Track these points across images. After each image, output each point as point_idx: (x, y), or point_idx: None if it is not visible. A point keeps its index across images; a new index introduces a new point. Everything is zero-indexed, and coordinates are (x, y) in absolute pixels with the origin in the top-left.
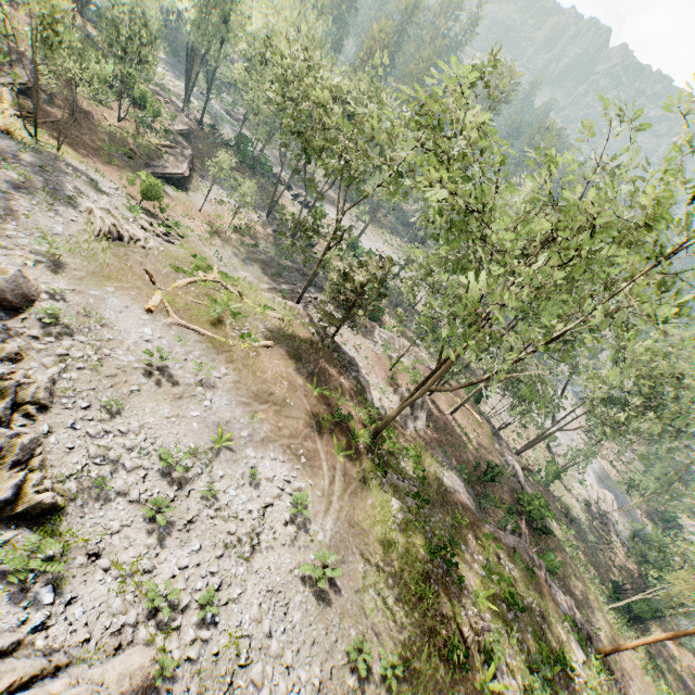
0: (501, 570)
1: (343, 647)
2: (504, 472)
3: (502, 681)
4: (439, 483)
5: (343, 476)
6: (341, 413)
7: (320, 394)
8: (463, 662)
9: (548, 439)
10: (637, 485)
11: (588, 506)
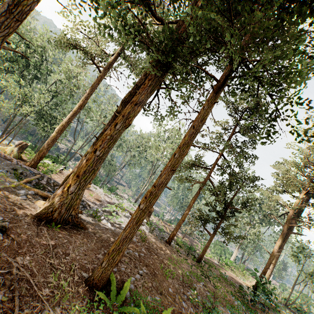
0: None
1: None
2: None
3: None
4: None
5: None
6: None
7: None
8: None
9: None
10: None
11: None
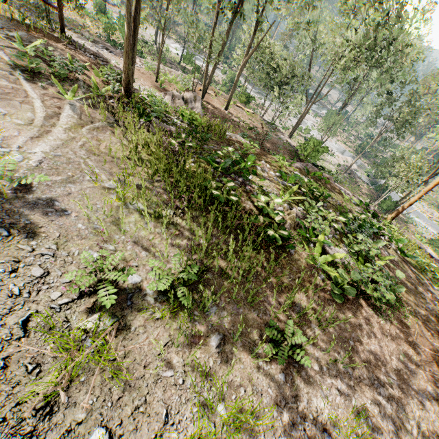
0: (299, 181)
1: (66, 280)
2: (281, 141)
3: (331, 252)
4: (221, 133)
5: (77, 115)
6: (65, 62)
7: (34, 55)
8: (286, 246)
9: (305, 133)
10: (363, 150)
11: (339, 166)
